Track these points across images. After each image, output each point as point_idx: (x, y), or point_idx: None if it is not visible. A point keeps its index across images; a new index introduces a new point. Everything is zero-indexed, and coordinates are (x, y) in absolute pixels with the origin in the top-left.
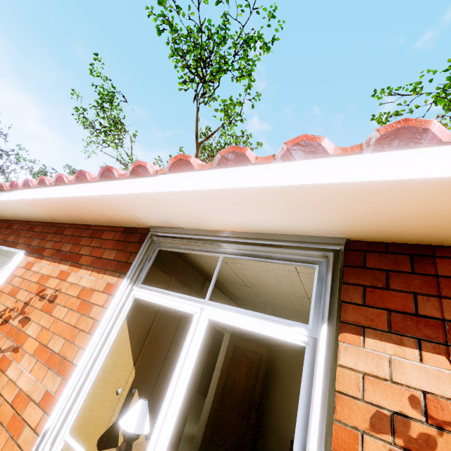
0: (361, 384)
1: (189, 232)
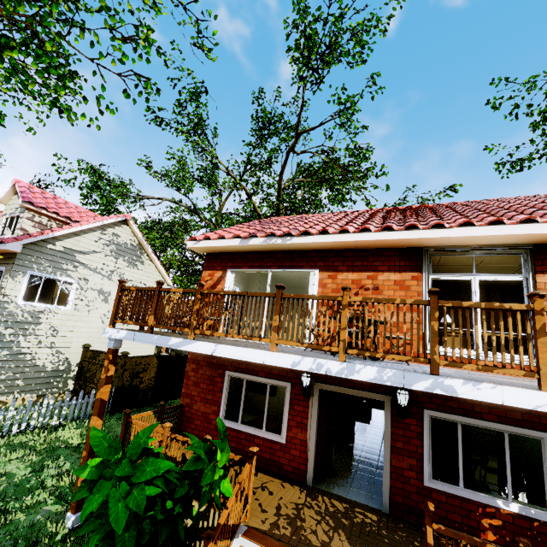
0: (544, 285)
1: (451, 247)
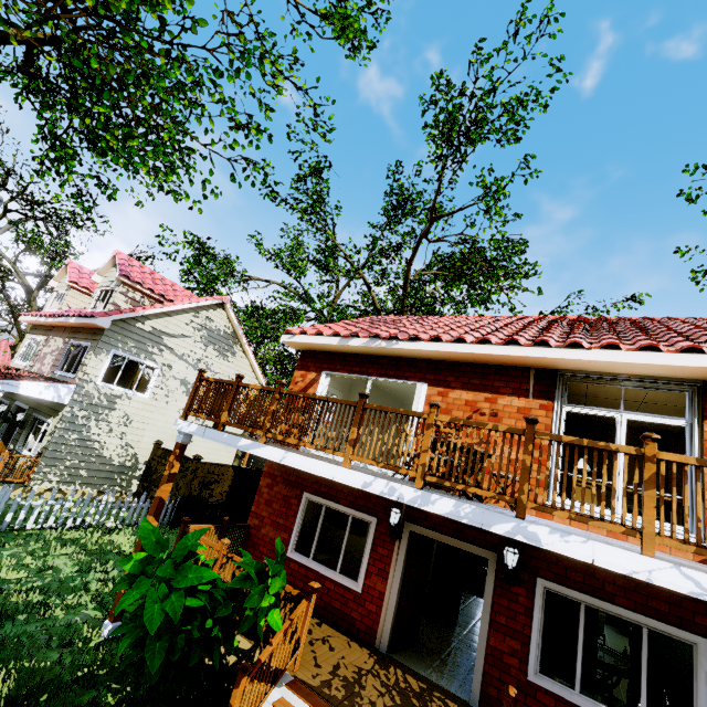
0: None
1: (594, 374)
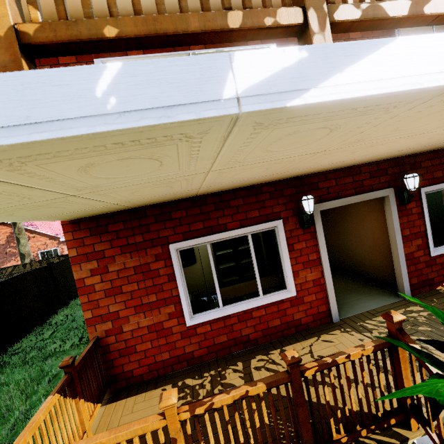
0: None
1: None
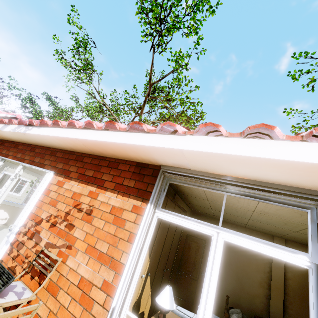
0: None
1: (196, 173)
